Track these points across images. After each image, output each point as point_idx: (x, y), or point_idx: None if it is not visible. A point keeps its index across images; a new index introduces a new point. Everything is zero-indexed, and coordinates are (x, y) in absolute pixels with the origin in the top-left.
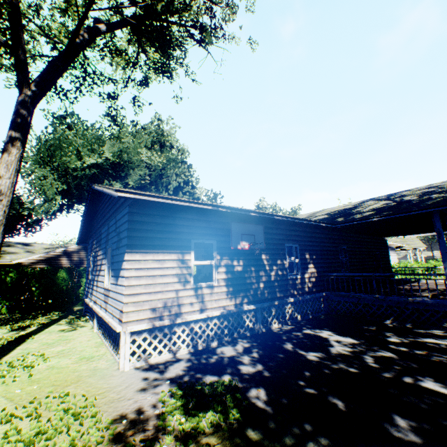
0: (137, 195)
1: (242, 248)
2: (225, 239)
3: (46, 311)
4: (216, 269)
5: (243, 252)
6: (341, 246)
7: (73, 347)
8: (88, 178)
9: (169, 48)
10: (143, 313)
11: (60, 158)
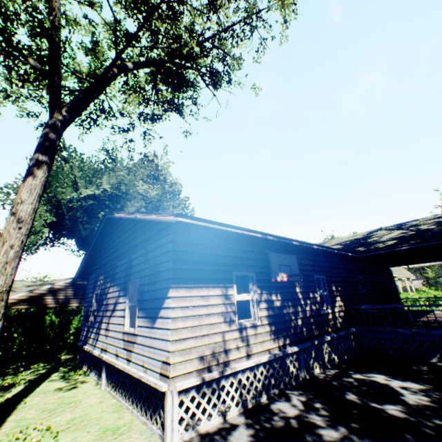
0: (195, 220)
1: (281, 280)
2: (263, 270)
3: (27, 362)
4: (257, 305)
5: (279, 285)
6: (359, 277)
7: (85, 413)
8: (83, 209)
9: (186, 88)
10: (191, 364)
11: (55, 189)
